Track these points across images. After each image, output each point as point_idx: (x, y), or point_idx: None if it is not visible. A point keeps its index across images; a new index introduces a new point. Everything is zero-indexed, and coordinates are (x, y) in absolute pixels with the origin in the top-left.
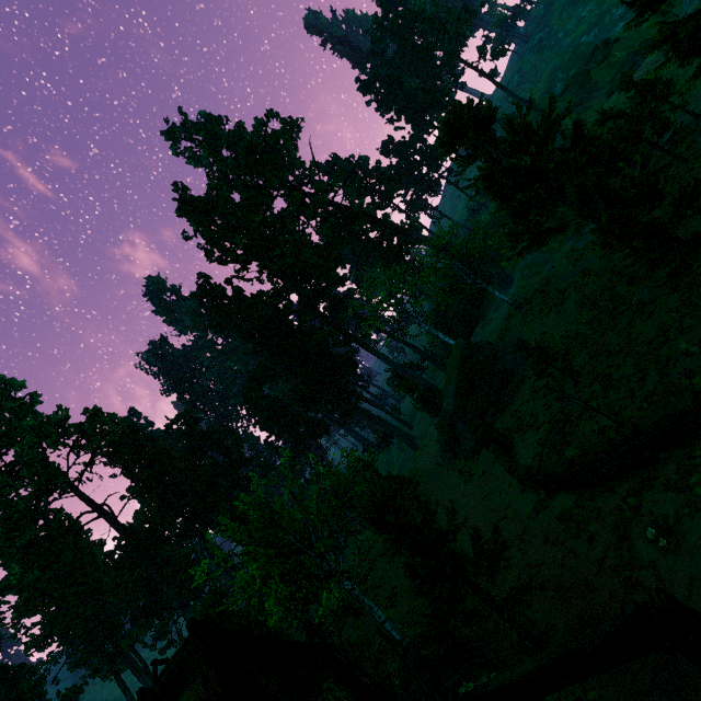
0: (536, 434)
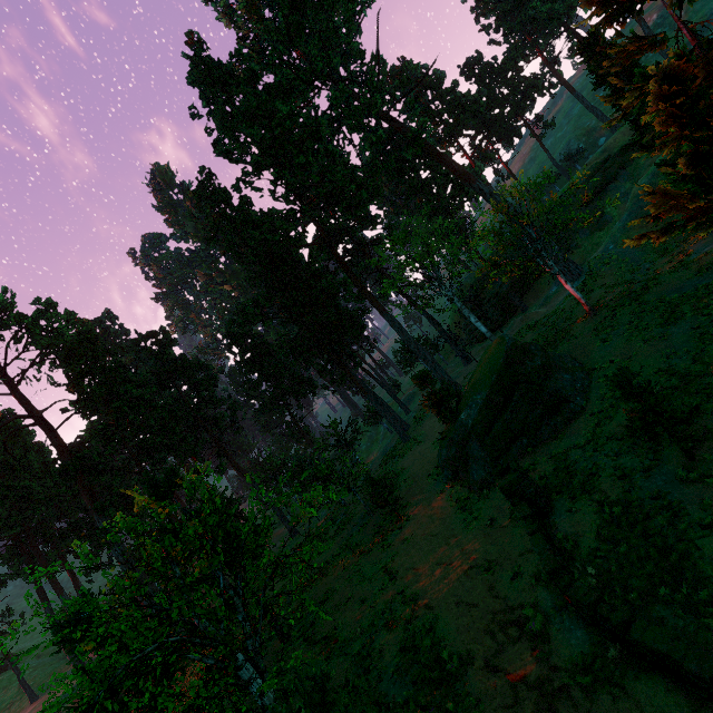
0: (596, 512)
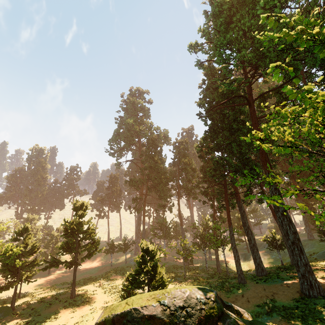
0: None
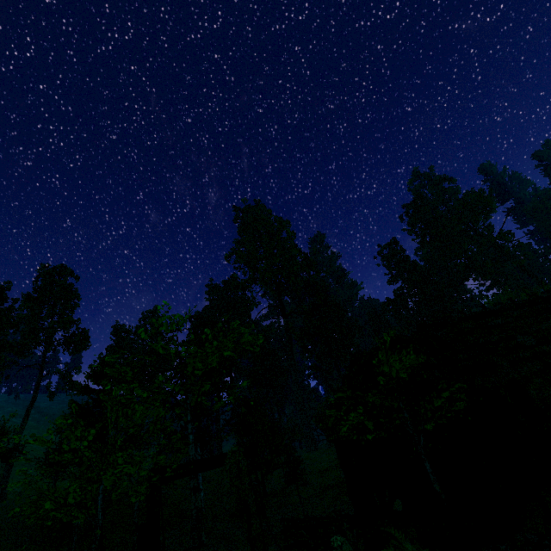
0: None
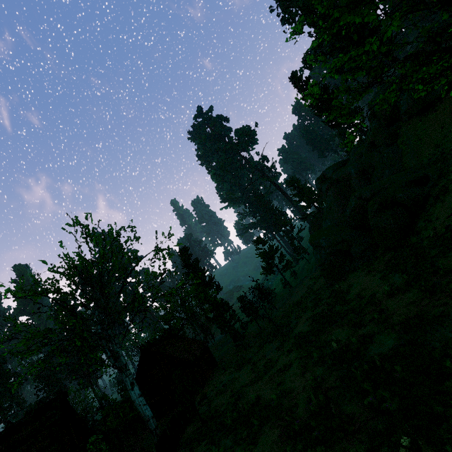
0: None
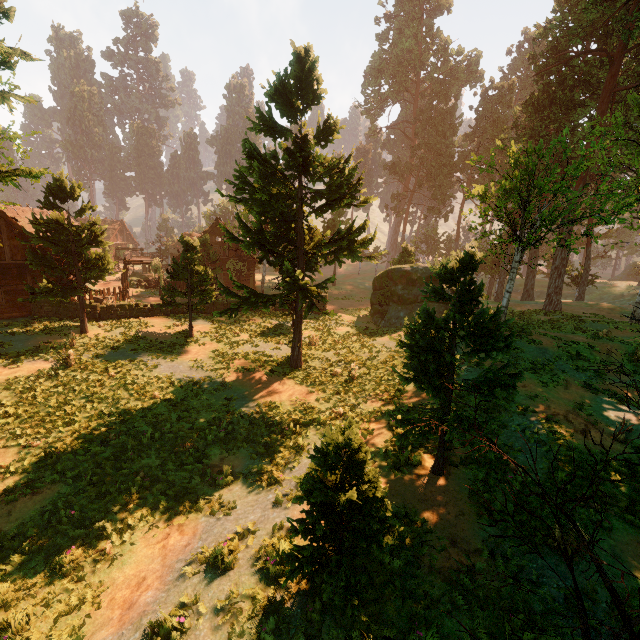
0: None
